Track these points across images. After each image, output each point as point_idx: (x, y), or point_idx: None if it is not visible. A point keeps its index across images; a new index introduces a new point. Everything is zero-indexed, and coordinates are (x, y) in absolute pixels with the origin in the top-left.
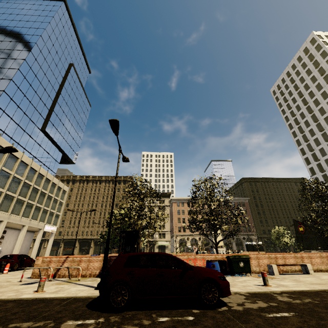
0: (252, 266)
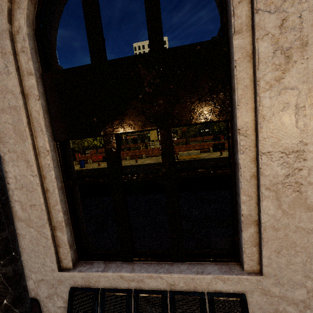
0: (124, 156)
